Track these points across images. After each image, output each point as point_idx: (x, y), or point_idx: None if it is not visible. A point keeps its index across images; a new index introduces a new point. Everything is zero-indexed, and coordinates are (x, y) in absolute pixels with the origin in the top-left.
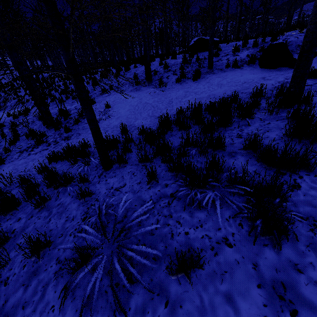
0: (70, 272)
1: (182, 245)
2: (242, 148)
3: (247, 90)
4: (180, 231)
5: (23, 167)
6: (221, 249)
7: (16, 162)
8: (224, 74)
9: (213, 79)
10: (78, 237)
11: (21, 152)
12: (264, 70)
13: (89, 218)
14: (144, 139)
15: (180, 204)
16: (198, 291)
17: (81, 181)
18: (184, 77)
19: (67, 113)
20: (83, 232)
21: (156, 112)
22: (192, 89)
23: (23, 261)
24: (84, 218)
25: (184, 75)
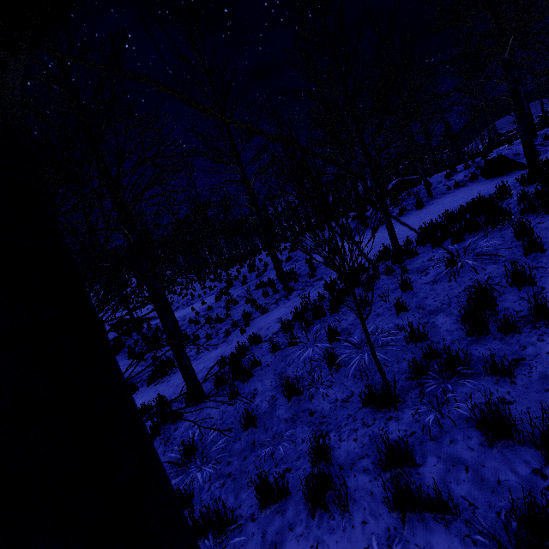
0: (445, 277)
1: (513, 235)
2: (517, 201)
3: (488, 193)
4: (506, 234)
5: (297, 303)
6: (538, 225)
7: (282, 306)
8: (450, 195)
9: (441, 202)
10: (429, 274)
11: (275, 303)
12: (492, 179)
13: (425, 270)
14: (417, 242)
15: (494, 233)
16: (536, 237)
17: (387, 272)
18: (404, 211)
19: (292, 271)
20: (430, 272)
21: (401, 236)
22: (424, 214)
23: (395, 298)
24: (421, 272)
25: (404, 209)
